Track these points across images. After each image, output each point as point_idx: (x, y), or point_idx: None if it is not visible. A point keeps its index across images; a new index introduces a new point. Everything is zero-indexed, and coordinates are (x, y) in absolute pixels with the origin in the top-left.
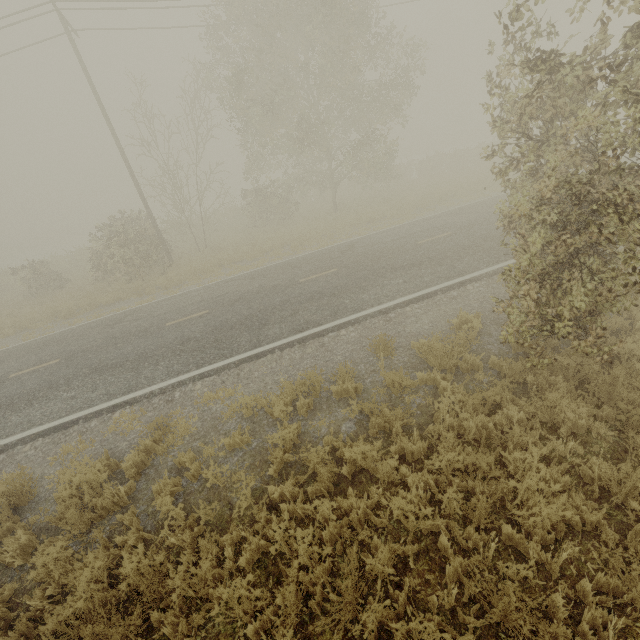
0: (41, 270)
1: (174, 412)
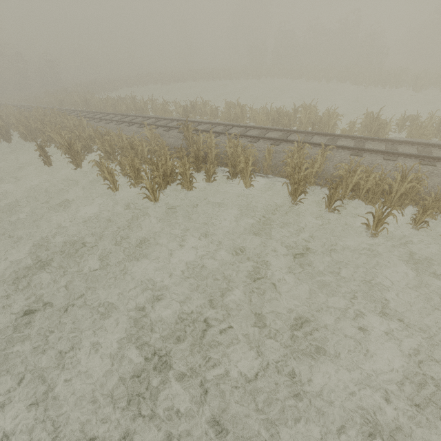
0: None
1: None
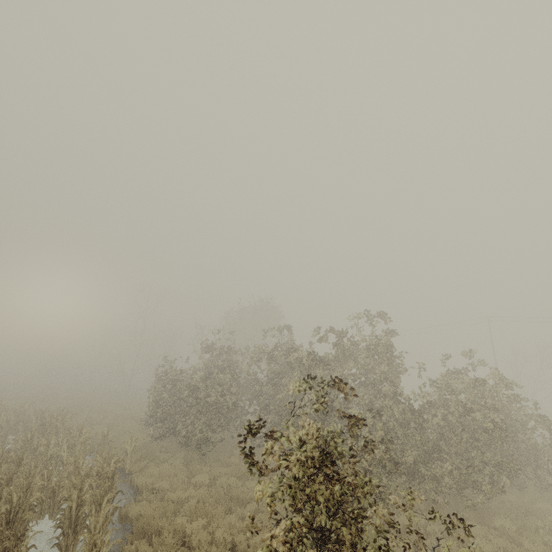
0: None
1: None
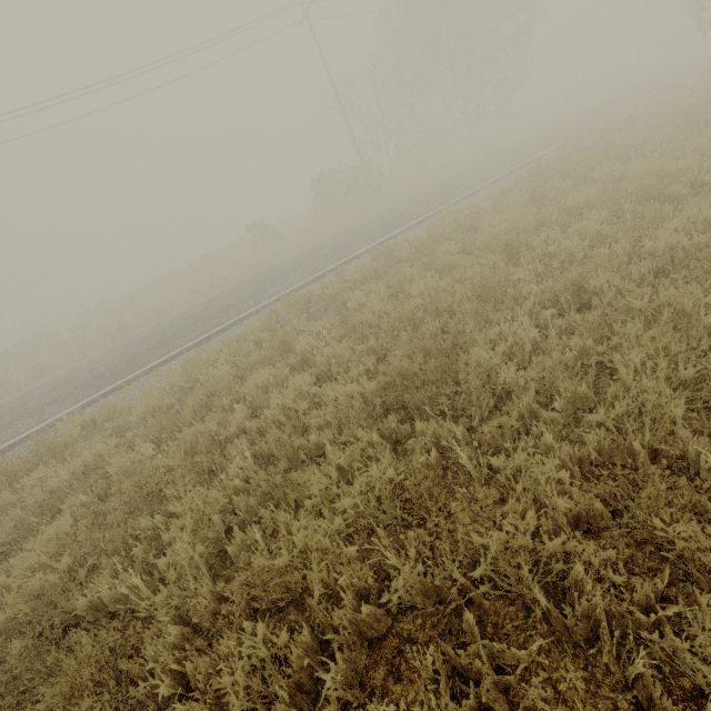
0: (264, 229)
1: (585, 140)
